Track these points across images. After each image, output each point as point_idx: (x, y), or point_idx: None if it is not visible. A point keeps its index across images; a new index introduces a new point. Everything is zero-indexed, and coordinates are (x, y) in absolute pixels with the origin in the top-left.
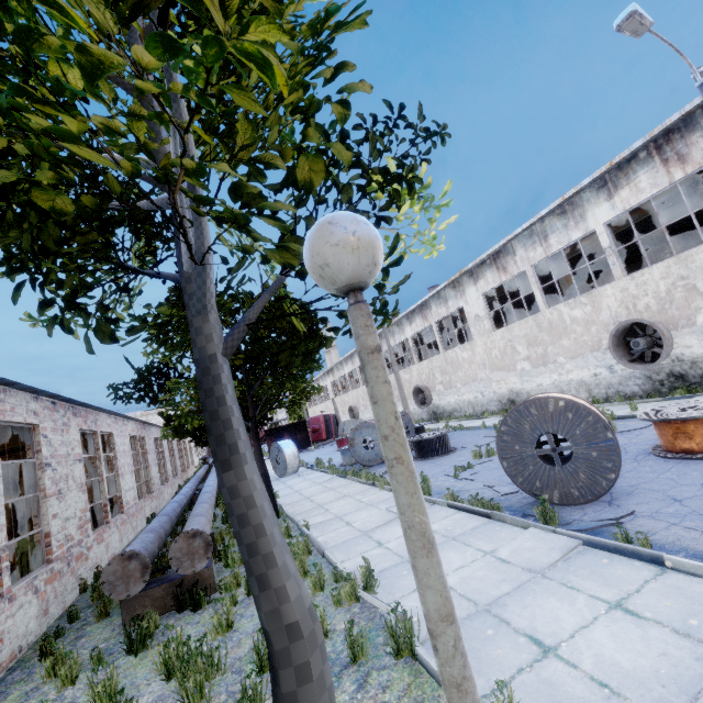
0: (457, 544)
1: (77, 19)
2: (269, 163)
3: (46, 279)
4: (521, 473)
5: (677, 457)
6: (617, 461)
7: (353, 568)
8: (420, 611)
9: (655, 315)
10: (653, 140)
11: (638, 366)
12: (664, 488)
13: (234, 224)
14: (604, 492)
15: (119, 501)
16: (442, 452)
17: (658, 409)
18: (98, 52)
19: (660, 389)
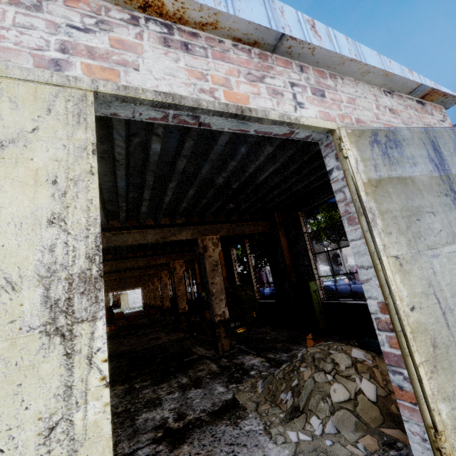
0: None
1: None
2: None
3: None
4: None
5: None
6: None
7: None
8: None
9: None
10: None
11: None
12: None
13: None
14: None
15: None
16: None
17: None
18: None
19: None
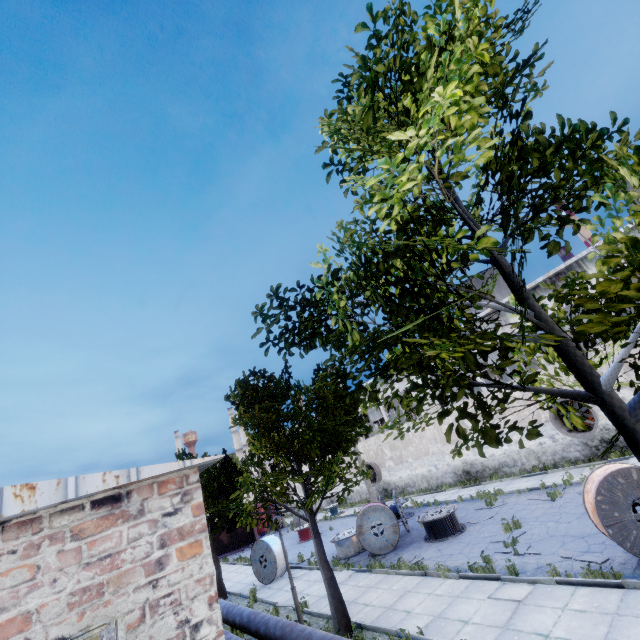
0: (631, 618)
1: None
2: None
3: (442, 393)
4: (627, 539)
5: None
6: None
7: None
8: None
9: None
10: (548, 277)
11: (577, 435)
12: None
13: None
14: None
15: None
16: (456, 529)
17: None
18: None
19: (597, 453)
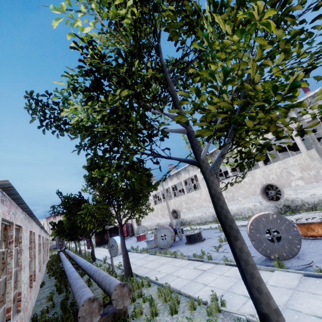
0: None
1: (296, 94)
2: (306, 132)
3: (120, 156)
4: (260, 247)
5: (310, 238)
6: (299, 240)
7: (201, 297)
8: (255, 312)
9: (276, 182)
10: None
11: (272, 202)
12: (315, 251)
13: (245, 145)
14: (296, 253)
15: (33, 273)
16: (200, 240)
17: (295, 219)
18: (303, 103)
19: (281, 211)
